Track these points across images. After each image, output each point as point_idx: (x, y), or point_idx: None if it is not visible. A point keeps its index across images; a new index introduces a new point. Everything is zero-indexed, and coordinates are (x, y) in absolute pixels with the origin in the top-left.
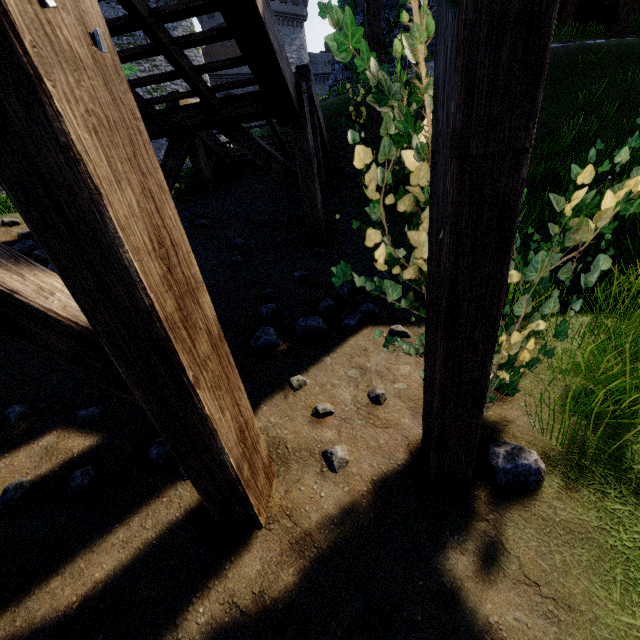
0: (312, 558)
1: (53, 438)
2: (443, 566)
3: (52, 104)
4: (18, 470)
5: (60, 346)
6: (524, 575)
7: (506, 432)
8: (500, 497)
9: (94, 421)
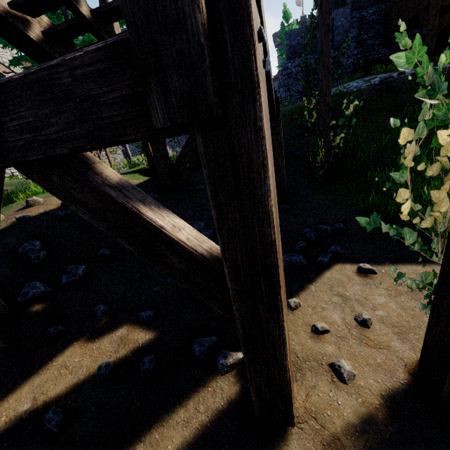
0: None
1: (124, 331)
2: None
3: (260, 101)
4: (104, 352)
5: (179, 266)
6: None
7: None
8: None
9: (150, 321)
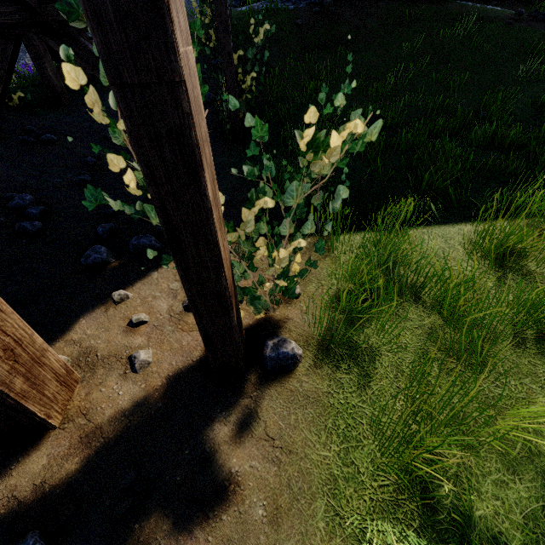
0: (98, 447)
1: None
2: (208, 436)
3: None
4: None
5: None
6: (266, 434)
7: (284, 327)
8: (266, 378)
9: None
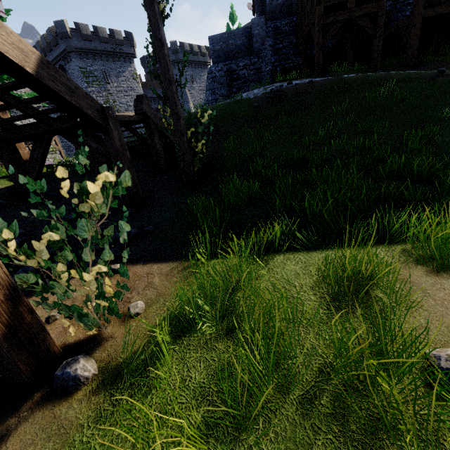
0: None
1: None
2: None
3: None
4: None
5: None
6: None
7: (103, 346)
8: (47, 398)
9: None
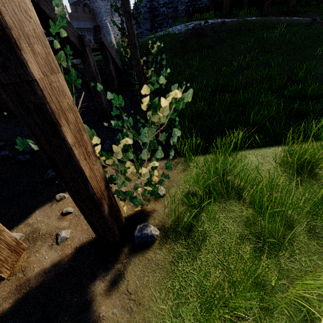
0: (24, 293)
1: None
2: (91, 289)
3: None
4: None
5: None
6: (127, 289)
7: (151, 216)
8: (134, 250)
9: None
